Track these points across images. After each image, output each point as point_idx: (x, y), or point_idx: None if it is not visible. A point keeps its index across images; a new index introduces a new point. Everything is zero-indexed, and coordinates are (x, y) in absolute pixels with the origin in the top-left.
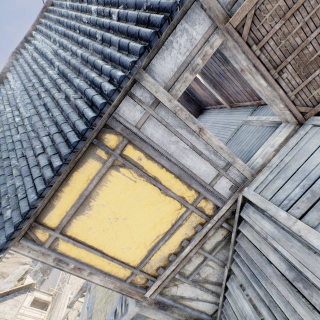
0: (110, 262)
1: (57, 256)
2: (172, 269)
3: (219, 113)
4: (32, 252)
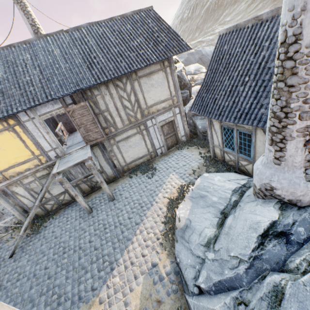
0: None
1: None
2: (17, 178)
3: None
4: None
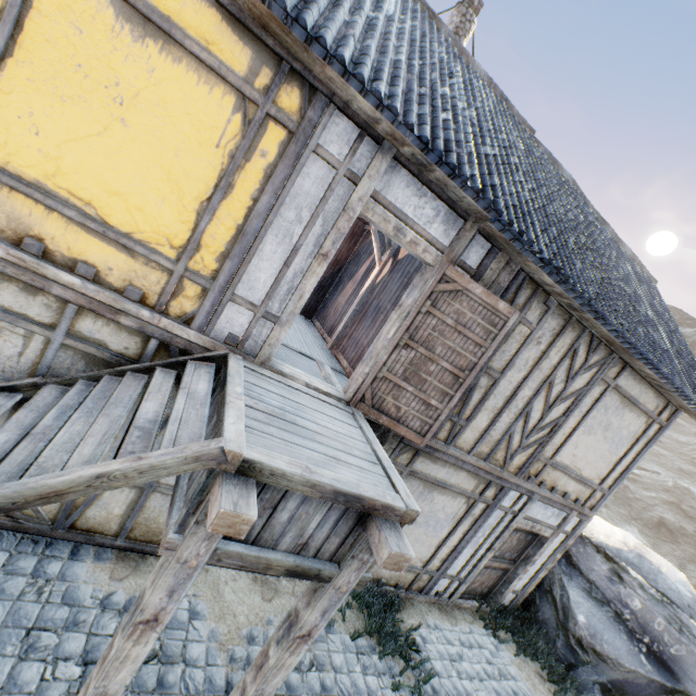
0: None
1: None
2: None
3: (316, 336)
4: None
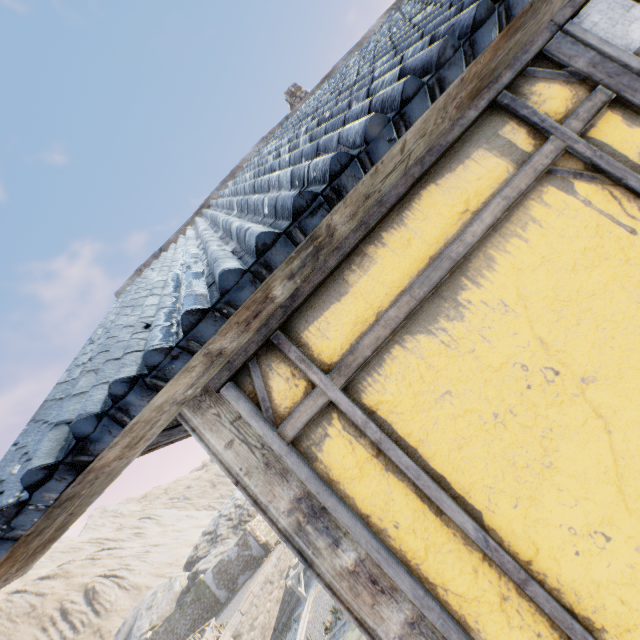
0: (506, 591)
1: (312, 485)
2: None
3: None
4: (236, 447)
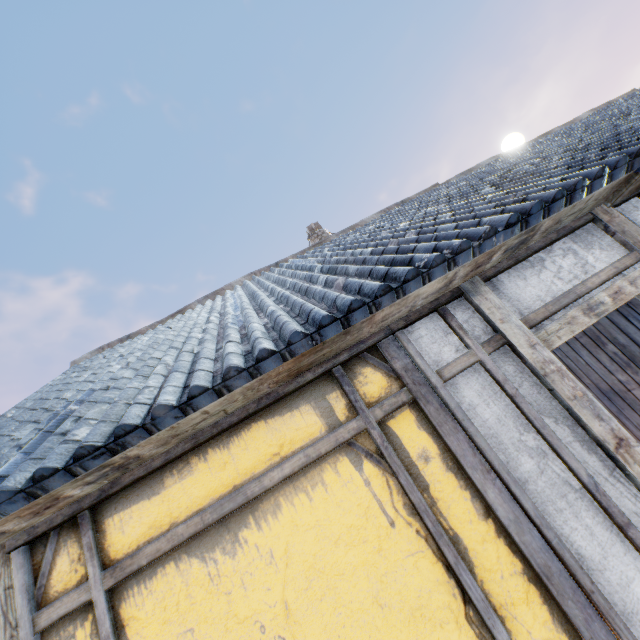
0: None
1: None
2: None
3: None
4: None
